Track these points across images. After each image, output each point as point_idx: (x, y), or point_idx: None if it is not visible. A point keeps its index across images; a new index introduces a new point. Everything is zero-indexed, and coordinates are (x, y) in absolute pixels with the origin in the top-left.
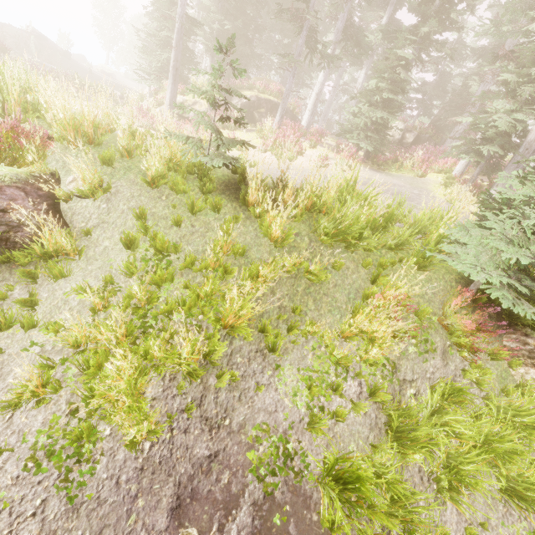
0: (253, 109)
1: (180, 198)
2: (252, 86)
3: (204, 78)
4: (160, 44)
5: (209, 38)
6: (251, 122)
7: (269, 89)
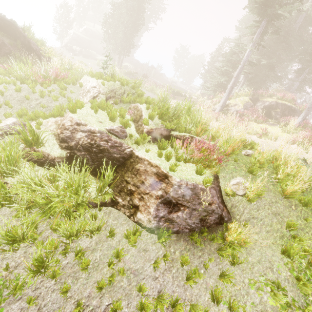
0: (271, 109)
1: (306, 210)
2: (271, 95)
3: (243, 91)
4: (220, 73)
5: (247, 68)
6: (267, 116)
7: (286, 97)
